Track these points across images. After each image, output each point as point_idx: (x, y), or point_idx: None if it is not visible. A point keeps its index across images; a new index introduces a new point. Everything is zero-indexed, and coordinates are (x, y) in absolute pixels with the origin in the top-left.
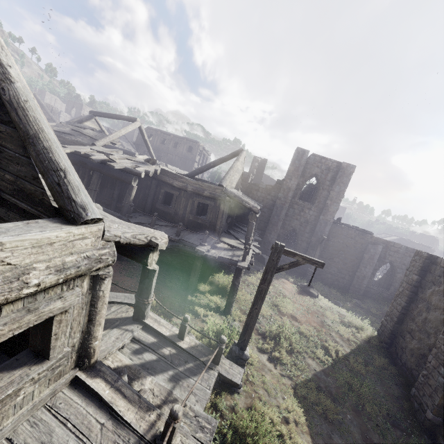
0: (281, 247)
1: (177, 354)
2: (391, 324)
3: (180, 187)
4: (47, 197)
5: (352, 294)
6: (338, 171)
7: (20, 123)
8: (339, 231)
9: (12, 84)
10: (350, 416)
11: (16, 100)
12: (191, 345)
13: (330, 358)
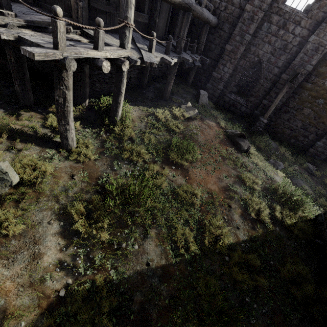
0: None
1: None
2: None
3: None
4: None
5: (309, 157)
6: None
7: None
8: None
9: None
10: None
11: None
12: None
13: (196, 247)
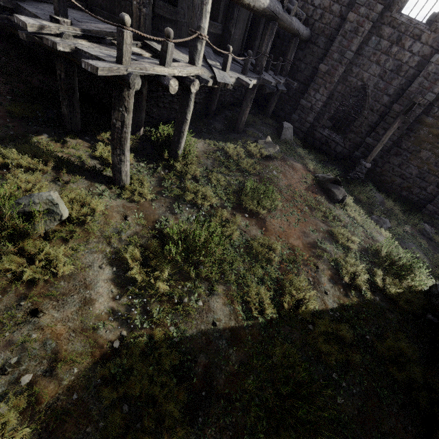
0: None
1: None
2: None
3: None
4: None
5: (426, 216)
6: None
7: None
8: None
9: None
10: None
11: None
12: None
13: (273, 310)
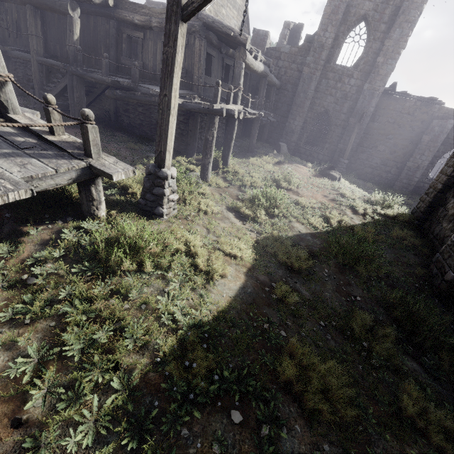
0: None
1: (37, 144)
2: (432, 195)
3: (142, 24)
4: None
5: (397, 191)
6: (403, 0)
7: None
8: (391, 105)
9: None
10: (329, 271)
11: None
12: (65, 140)
13: (327, 225)
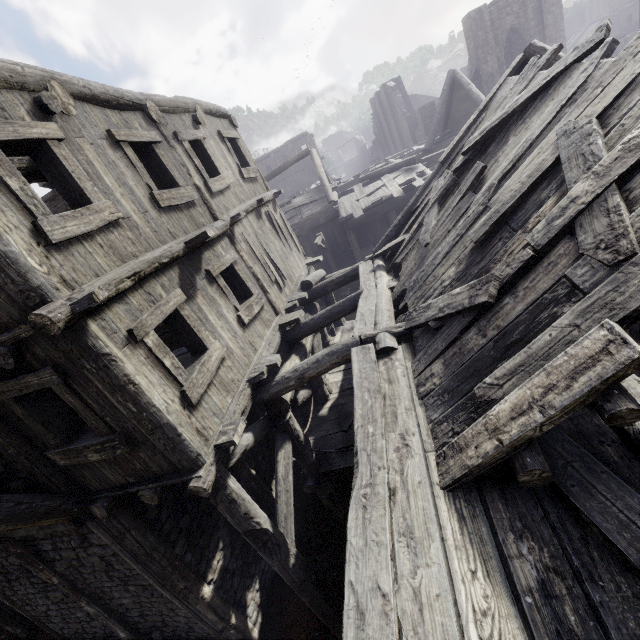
0: None
1: None
2: None
3: None
4: None
5: None
6: None
7: None
8: None
9: None
10: None
11: None
12: None
13: None
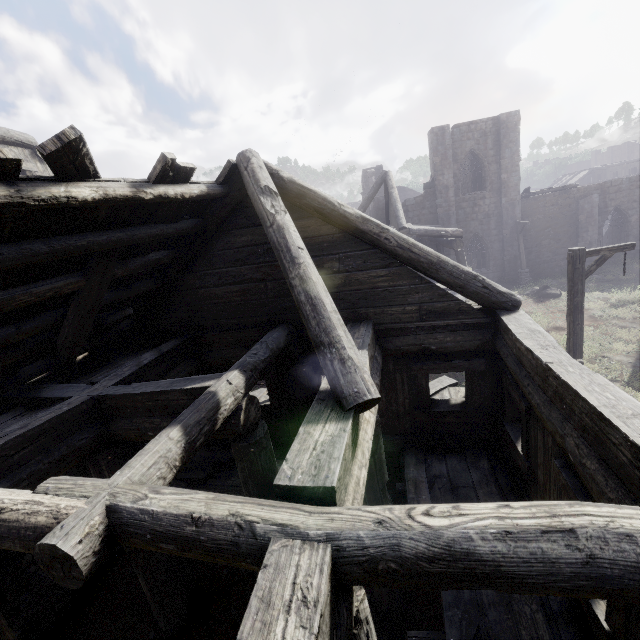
0: (581, 251)
1: None
2: None
3: None
4: (465, 304)
5: None
6: (497, 129)
7: (419, 258)
8: (533, 205)
9: (389, 231)
10: None
11: (404, 241)
12: None
13: (634, 344)
